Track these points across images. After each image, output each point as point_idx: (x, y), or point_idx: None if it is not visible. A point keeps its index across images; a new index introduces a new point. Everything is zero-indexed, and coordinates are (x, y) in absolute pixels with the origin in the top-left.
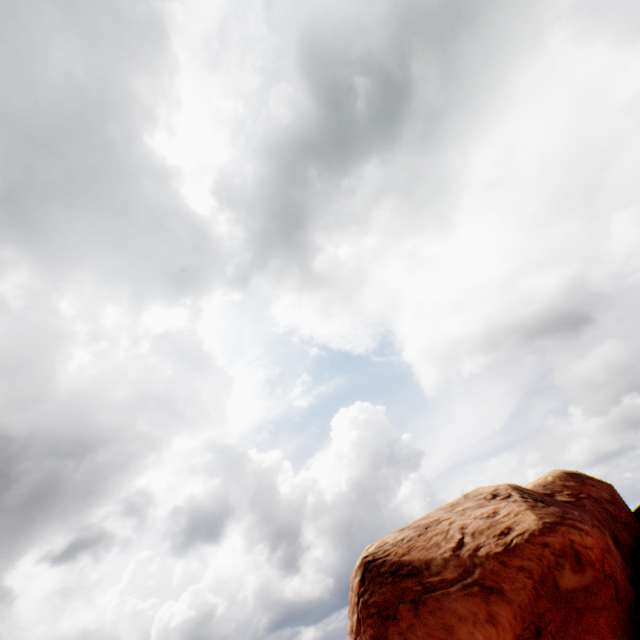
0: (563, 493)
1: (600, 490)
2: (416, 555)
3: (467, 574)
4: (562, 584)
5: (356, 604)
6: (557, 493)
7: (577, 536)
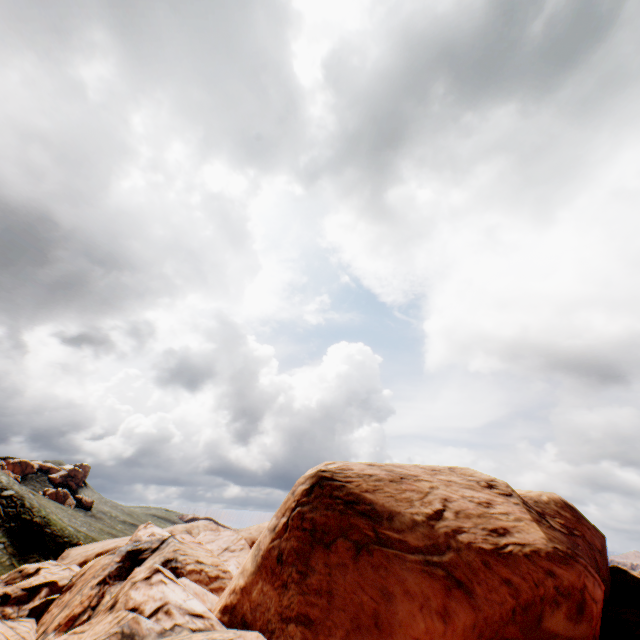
0: (555, 519)
1: (594, 537)
2: (381, 499)
3: (435, 551)
4: (546, 623)
5: (291, 509)
6: (548, 516)
7: (591, 583)
